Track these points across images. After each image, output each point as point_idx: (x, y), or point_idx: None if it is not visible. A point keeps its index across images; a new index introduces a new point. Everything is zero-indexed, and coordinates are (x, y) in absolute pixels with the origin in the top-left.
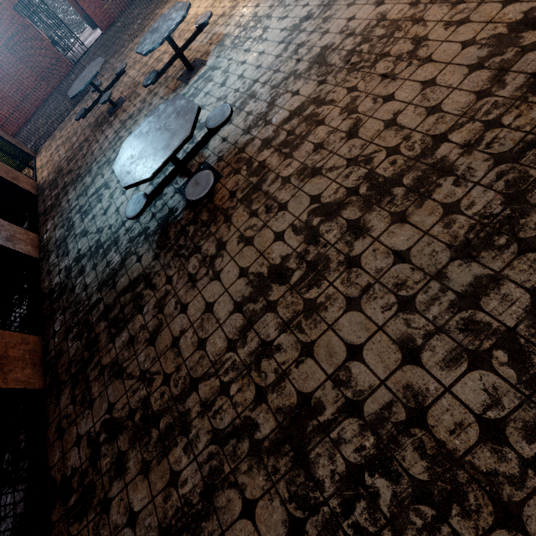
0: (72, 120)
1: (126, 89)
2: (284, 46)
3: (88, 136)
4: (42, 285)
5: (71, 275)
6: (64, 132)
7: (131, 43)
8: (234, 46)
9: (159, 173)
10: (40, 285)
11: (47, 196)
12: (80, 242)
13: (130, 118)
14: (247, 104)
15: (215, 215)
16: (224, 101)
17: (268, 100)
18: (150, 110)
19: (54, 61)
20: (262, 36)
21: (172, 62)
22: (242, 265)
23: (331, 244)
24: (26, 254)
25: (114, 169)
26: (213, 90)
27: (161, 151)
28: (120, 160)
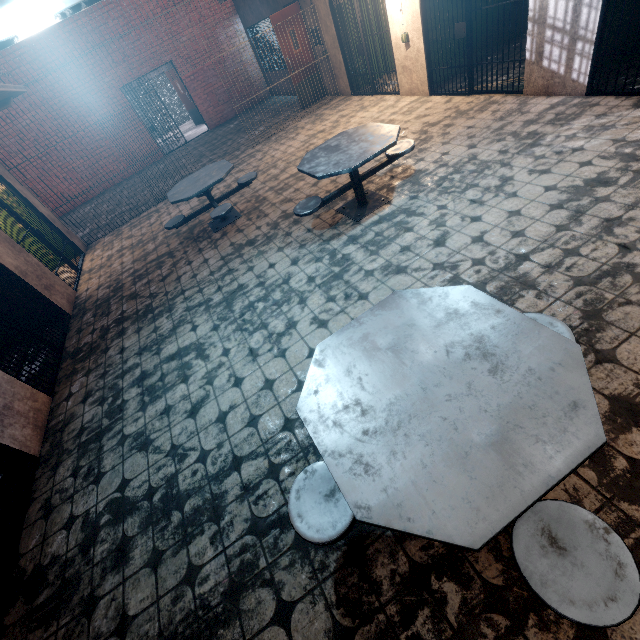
0: (152, 218)
1: (243, 201)
2: (568, 214)
3: (174, 249)
4: (23, 538)
5: (94, 550)
6: (136, 231)
7: (251, 149)
8: (445, 190)
9: None
10: (20, 535)
11: (87, 324)
12: (131, 462)
13: (250, 244)
14: (519, 295)
15: None
16: (452, 273)
17: (579, 305)
18: (288, 244)
19: (144, 147)
20: (503, 188)
21: (344, 191)
22: None
23: None
24: (18, 449)
25: (303, 419)
26: (418, 245)
27: (488, 449)
28: (318, 397)
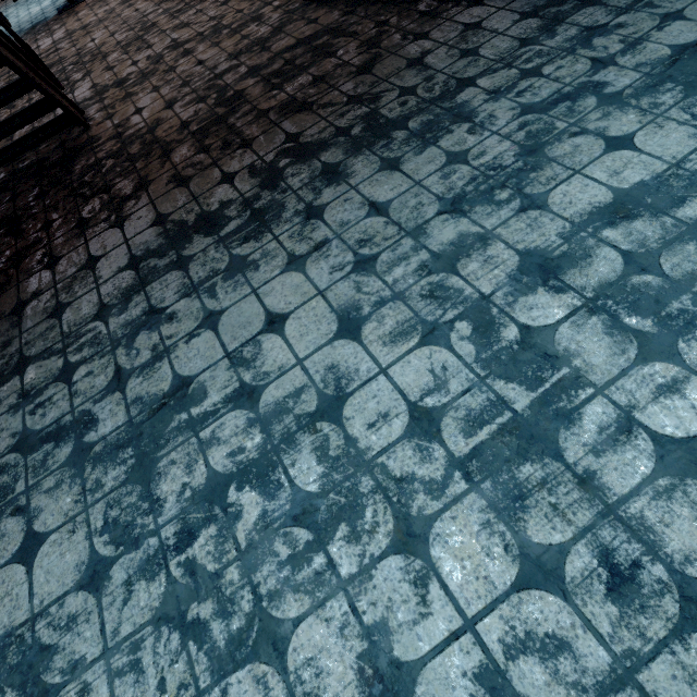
0: None
1: None
2: None
3: None
4: None
5: None
6: None
7: None
8: None
9: (51, 4)
10: None
11: None
12: None
13: None
14: None
15: (71, 15)
16: None
17: None
18: None
19: None
20: None
21: None
22: (69, 29)
23: (116, 13)
24: None
25: None
26: None
27: None
28: None
